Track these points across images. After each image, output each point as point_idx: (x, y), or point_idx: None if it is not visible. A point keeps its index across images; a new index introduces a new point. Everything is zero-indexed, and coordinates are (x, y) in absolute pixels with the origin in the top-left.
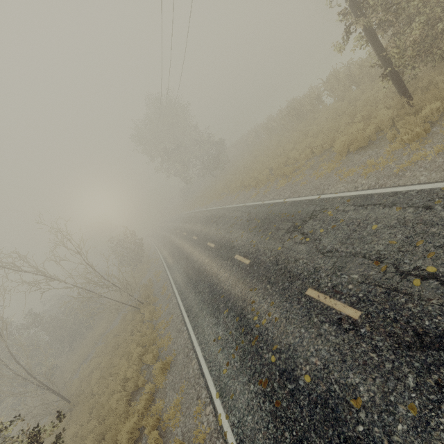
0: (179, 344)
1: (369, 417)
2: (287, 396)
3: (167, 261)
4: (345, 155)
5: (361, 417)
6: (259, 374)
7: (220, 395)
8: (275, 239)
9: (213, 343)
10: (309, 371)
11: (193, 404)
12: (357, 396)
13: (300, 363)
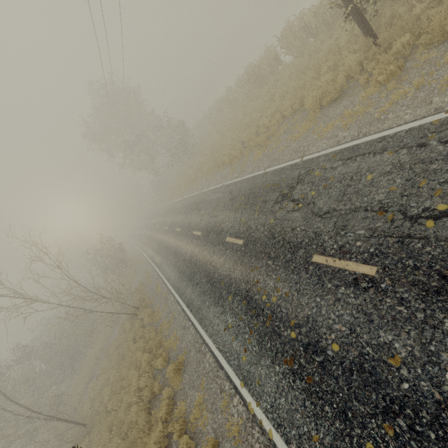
0: (188, 341)
1: (412, 372)
2: (318, 370)
3: (154, 260)
4: (318, 111)
5: (404, 374)
6: (282, 354)
7: (245, 384)
8: (264, 213)
9: (224, 332)
10: (336, 339)
11: (218, 398)
12: (394, 354)
13: (324, 333)
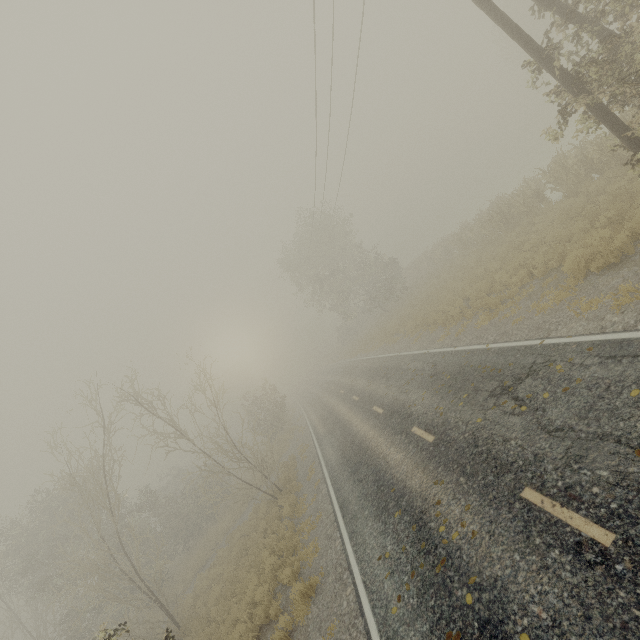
0: (329, 558)
1: None
2: None
3: (317, 431)
4: (583, 278)
5: None
6: (446, 623)
7: None
8: (472, 406)
9: (377, 561)
10: (528, 628)
11: None
12: None
13: (513, 612)
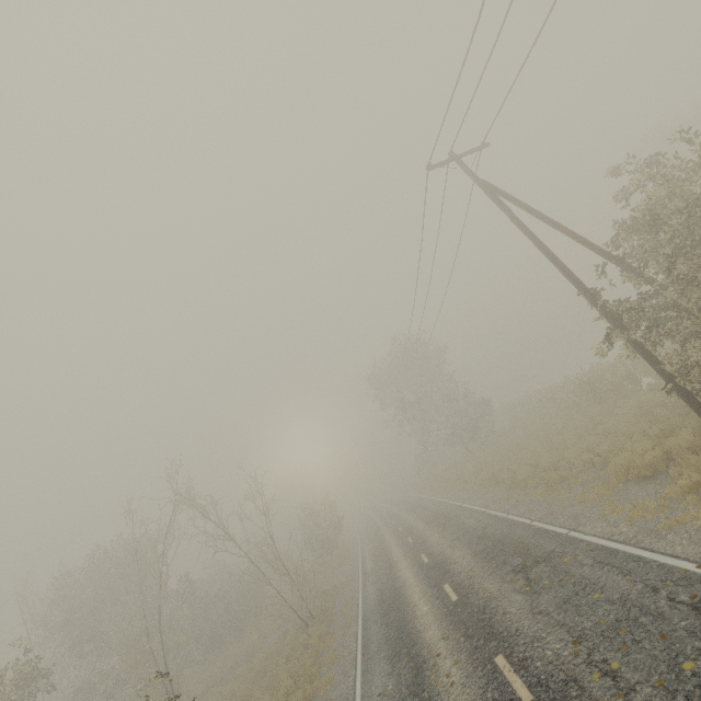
0: (339, 692)
1: None
2: None
3: (365, 565)
4: (624, 480)
5: None
6: None
7: None
8: (495, 576)
9: (377, 697)
10: None
11: None
12: None
13: None
